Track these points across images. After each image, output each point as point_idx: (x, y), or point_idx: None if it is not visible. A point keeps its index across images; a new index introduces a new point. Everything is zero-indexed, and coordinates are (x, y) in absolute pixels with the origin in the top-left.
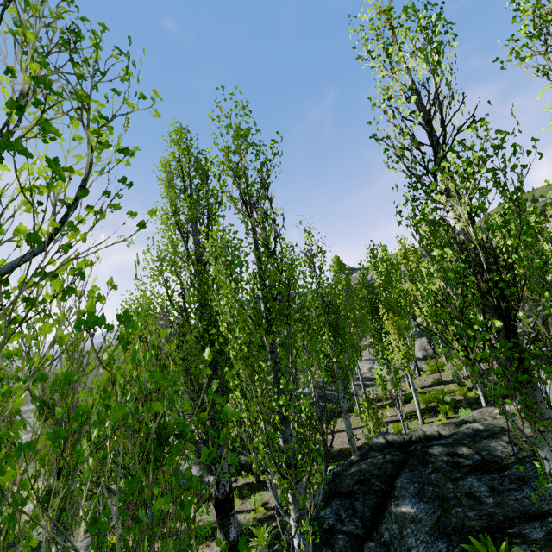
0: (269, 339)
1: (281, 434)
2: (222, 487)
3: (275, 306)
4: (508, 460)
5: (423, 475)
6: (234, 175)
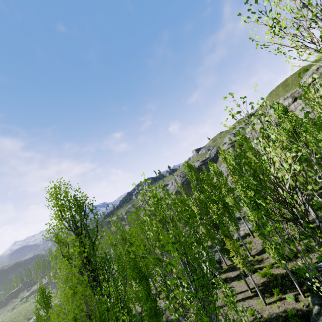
0: None
1: None
2: None
3: None
4: None
5: None
6: None
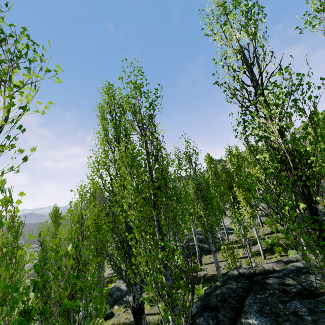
0: (156, 212)
1: (164, 274)
2: (136, 300)
3: (158, 192)
4: (321, 289)
5: (263, 298)
6: (132, 111)
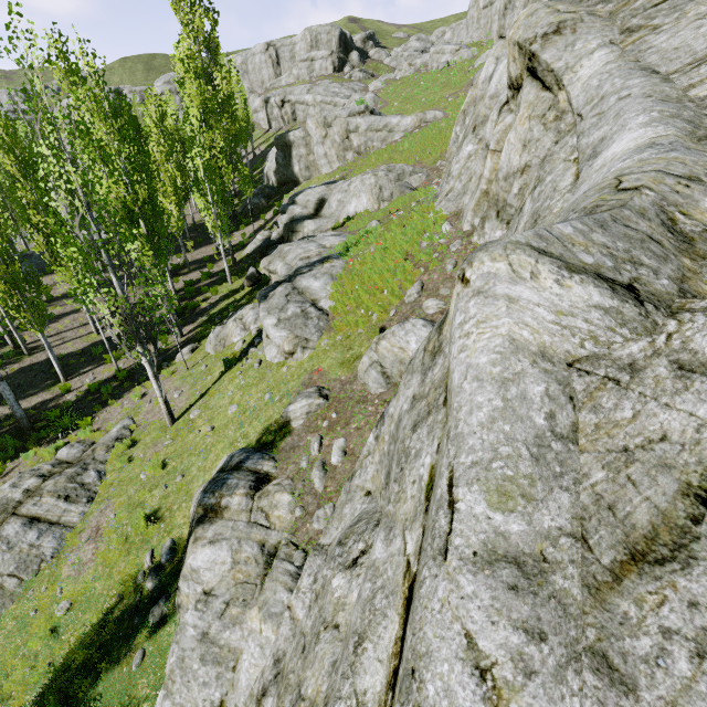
0: None
1: None
2: None
3: None
4: None
5: (31, 261)
6: None
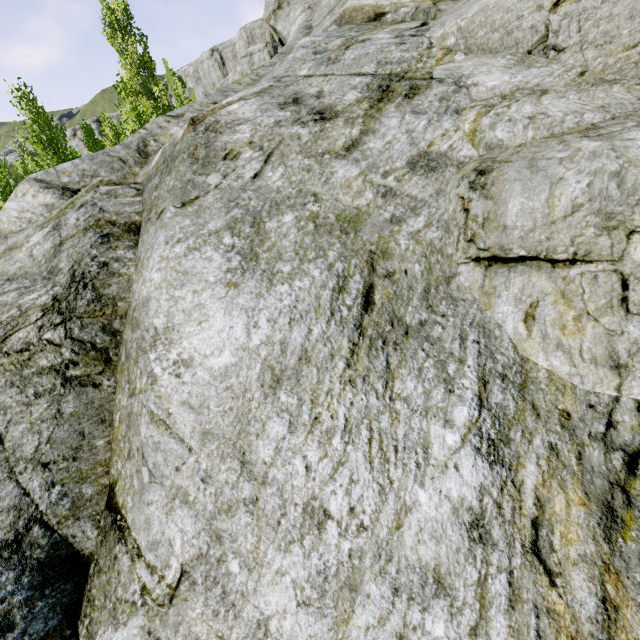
0: None
1: None
2: None
3: None
4: None
5: None
6: None
